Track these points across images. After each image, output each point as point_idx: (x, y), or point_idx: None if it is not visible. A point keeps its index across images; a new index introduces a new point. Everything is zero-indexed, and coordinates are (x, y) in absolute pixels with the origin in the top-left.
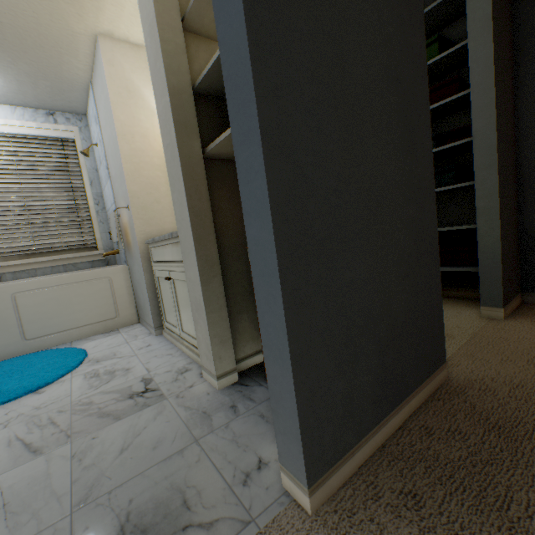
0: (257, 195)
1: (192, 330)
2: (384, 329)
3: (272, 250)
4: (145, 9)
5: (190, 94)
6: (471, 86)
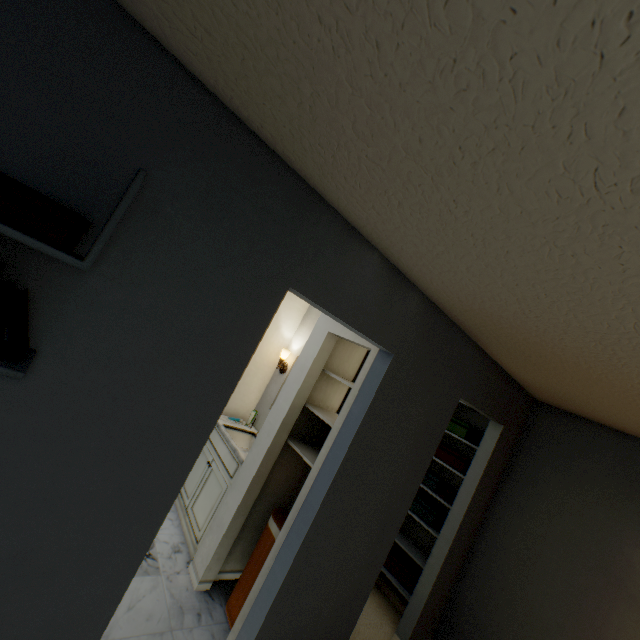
0: (287, 558)
1: (201, 519)
2: (307, 636)
3: (278, 586)
4: (307, 352)
5: (300, 409)
6: (463, 481)
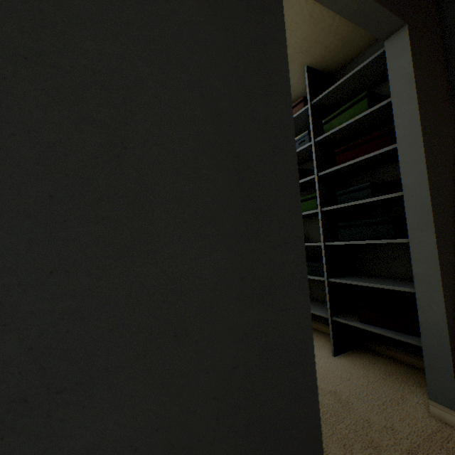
0: None
1: None
2: None
3: None
4: None
5: None
6: (397, 140)
